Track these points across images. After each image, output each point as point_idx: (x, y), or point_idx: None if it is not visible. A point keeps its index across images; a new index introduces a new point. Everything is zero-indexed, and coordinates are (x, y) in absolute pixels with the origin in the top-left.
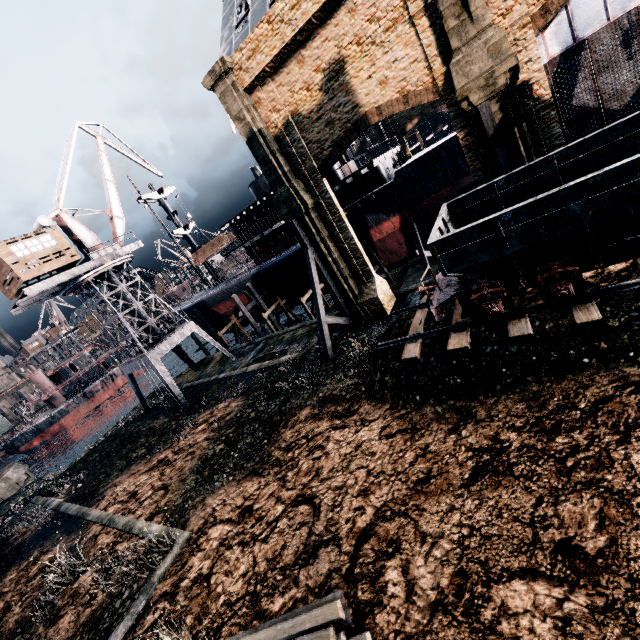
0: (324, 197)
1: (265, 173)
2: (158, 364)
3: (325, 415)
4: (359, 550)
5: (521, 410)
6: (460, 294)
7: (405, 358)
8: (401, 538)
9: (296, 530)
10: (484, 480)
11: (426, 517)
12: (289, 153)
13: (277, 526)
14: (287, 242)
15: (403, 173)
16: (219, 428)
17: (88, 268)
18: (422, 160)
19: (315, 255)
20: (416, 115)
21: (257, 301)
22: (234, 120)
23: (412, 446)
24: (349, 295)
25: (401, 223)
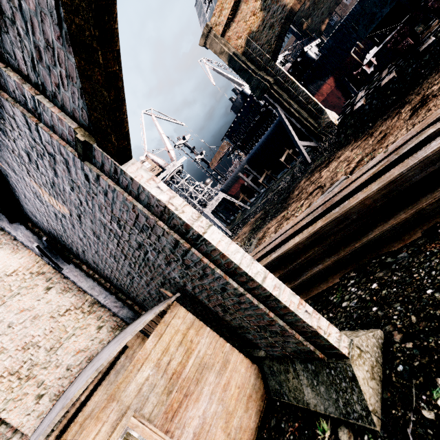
0: (279, 74)
1: (242, 77)
2: (210, 215)
3: (315, 173)
4: (351, 174)
5: (437, 76)
6: (380, 50)
7: (355, 109)
8: (374, 155)
9: (314, 197)
10: (418, 110)
11: (386, 142)
12: (252, 58)
13: (303, 204)
14: (262, 132)
15: (326, 46)
16: (254, 221)
17: (166, 174)
18: (338, 31)
19: (283, 111)
20: (326, 17)
21: (253, 175)
22: (219, 56)
23: (372, 138)
24: (311, 128)
25: (335, 82)
